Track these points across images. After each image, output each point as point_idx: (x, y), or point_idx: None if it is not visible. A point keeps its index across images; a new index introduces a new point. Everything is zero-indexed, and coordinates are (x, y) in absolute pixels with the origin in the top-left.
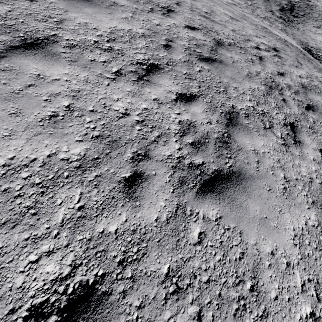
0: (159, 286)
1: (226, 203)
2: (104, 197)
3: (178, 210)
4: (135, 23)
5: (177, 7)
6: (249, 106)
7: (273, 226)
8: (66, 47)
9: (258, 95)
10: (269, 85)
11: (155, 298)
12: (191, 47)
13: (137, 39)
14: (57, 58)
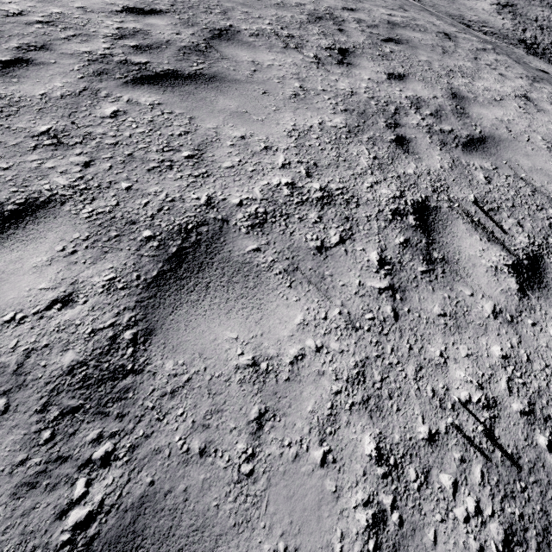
0: (28, 138)
1: (175, 95)
2: None
3: (84, 92)
4: None
5: None
6: (264, 28)
7: (256, 119)
8: None
9: (290, 22)
10: (318, 16)
11: (17, 145)
12: None
13: None
14: None
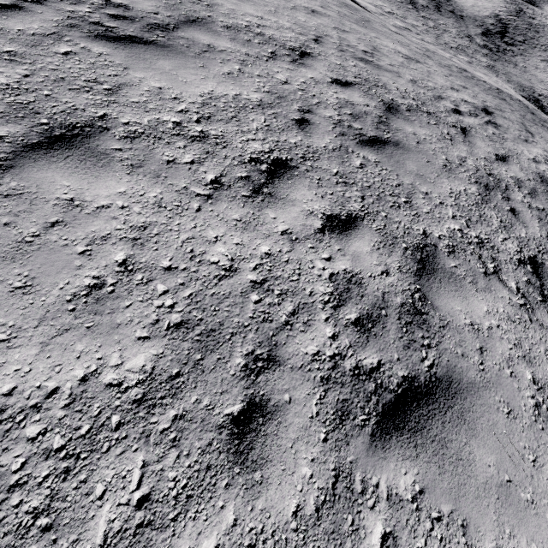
0: None
1: (429, 454)
2: (191, 469)
3: (337, 483)
4: (246, 83)
5: (317, 46)
6: (453, 229)
7: (525, 499)
8: (124, 138)
9: (468, 206)
10: (484, 182)
11: None
12: (344, 119)
13: (249, 113)
14: (106, 162)
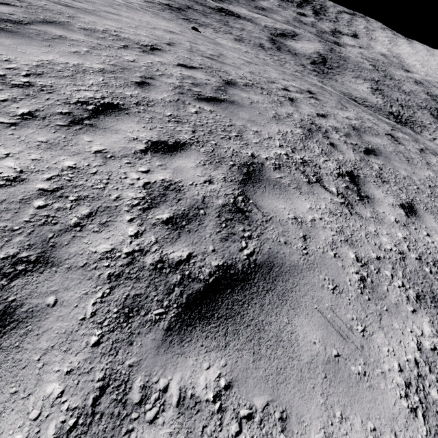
0: None
1: (242, 341)
2: None
3: (103, 397)
4: (91, 58)
5: (168, 46)
6: (280, 154)
7: (357, 373)
8: None
9: (293, 140)
10: (307, 127)
11: None
12: (185, 85)
13: (87, 74)
14: None
